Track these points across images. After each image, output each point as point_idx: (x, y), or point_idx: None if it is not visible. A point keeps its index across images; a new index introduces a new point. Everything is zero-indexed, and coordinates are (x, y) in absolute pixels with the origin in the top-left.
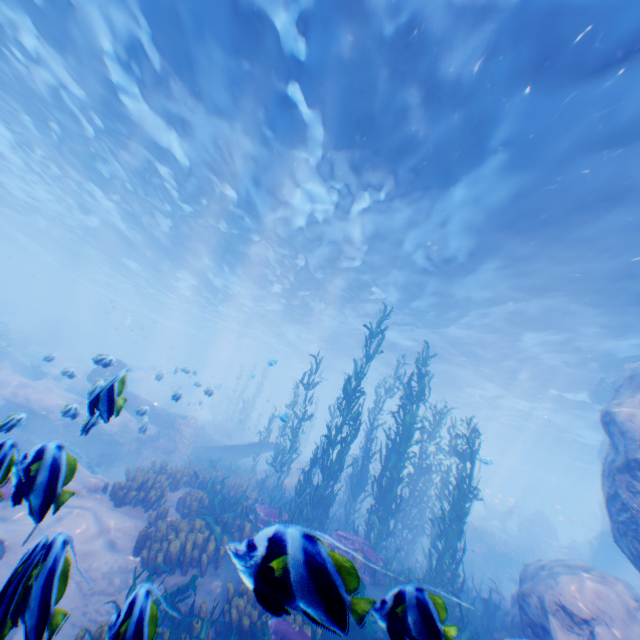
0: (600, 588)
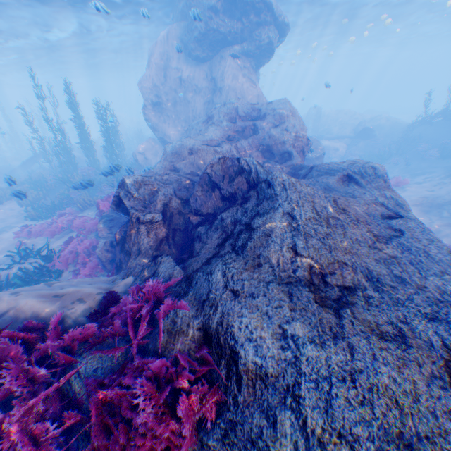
0: (147, 144)
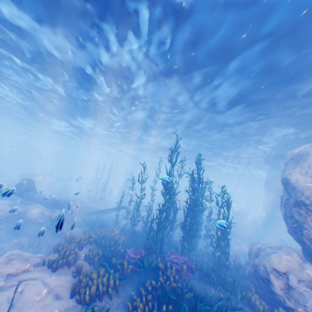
0: (288, 257)
